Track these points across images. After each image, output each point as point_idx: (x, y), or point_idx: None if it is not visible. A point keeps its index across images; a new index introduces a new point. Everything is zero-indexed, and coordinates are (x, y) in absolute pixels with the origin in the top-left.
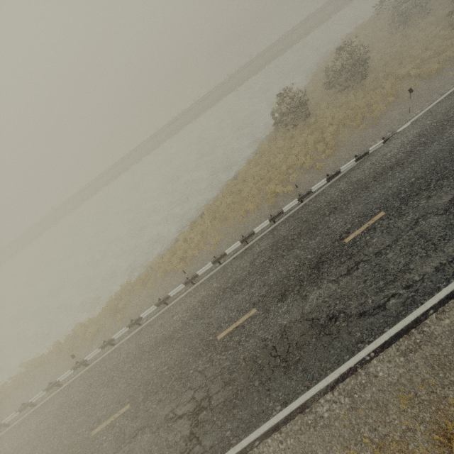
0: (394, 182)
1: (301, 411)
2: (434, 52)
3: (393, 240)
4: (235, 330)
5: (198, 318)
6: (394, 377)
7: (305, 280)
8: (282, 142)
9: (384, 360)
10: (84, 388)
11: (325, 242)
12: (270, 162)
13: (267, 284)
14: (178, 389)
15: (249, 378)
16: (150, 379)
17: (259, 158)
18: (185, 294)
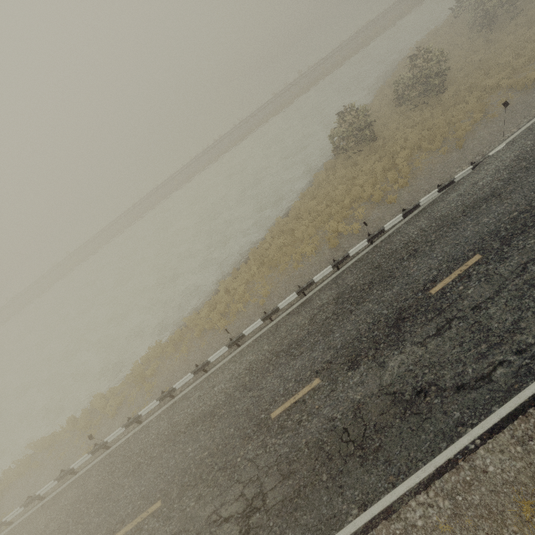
0: (490, 217)
1: (385, 516)
2: (529, 58)
3: (495, 290)
4: (294, 407)
5: (245, 390)
6: (509, 474)
7: (381, 342)
8: (343, 170)
9: (495, 449)
10: (104, 477)
11: (406, 293)
12: (329, 194)
13: (332, 347)
14: (222, 483)
15: (314, 470)
16: (187, 468)
17: (315, 190)
18: (228, 359)
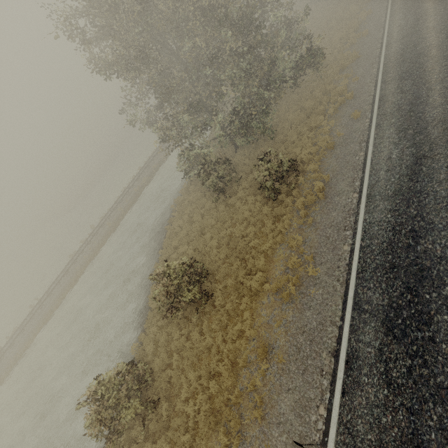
0: None
1: None
2: (273, 242)
3: None
4: None
5: None
6: None
7: None
8: None
9: None
10: None
11: None
12: None
13: None
14: None
15: None
16: None
17: None
18: None
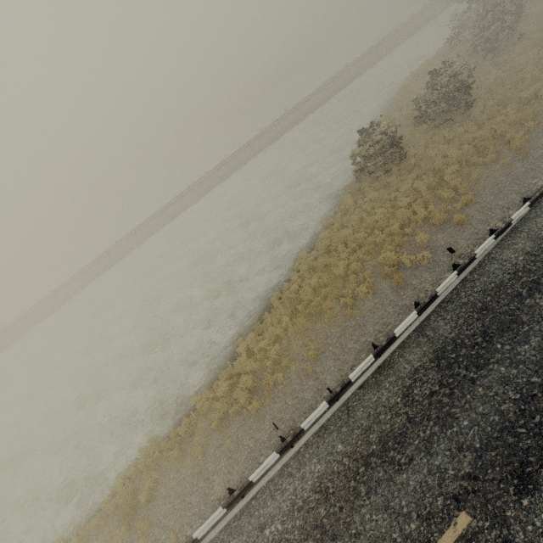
0: None
1: None
2: None
3: None
4: None
5: (325, 537)
6: None
7: None
8: (375, 193)
9: None
10: None
11: None
12: (365, 220)
13: (465, 447)
14: None
15: None
16: None
17: (341, 218)
18: (278, 470)
